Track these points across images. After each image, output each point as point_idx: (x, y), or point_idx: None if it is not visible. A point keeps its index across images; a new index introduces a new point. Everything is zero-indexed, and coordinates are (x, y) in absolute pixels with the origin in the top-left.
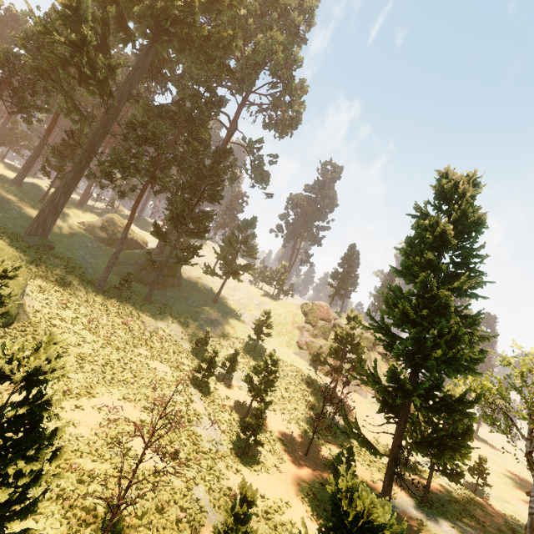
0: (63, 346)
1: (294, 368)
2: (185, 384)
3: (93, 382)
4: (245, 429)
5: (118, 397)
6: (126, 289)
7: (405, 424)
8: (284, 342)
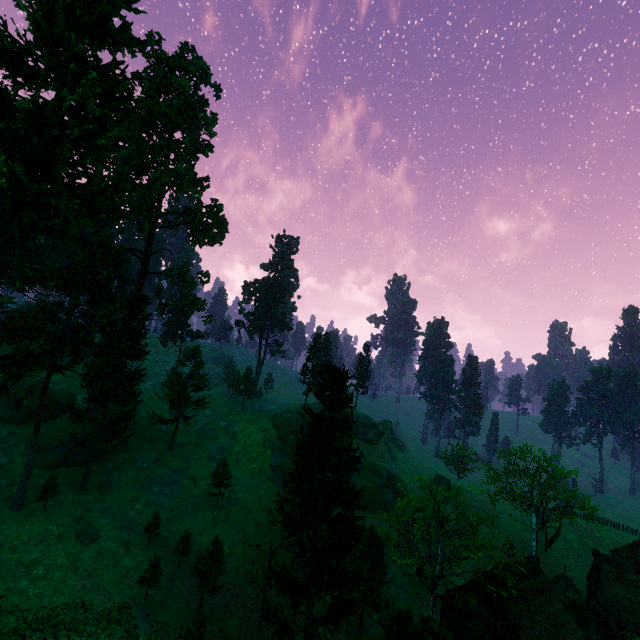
0: None
1: (261, 508)
2: (128, 607)
3: None
4: None
5: None
6: (52, 496)
7: (312, 605)
8: (256, 469)
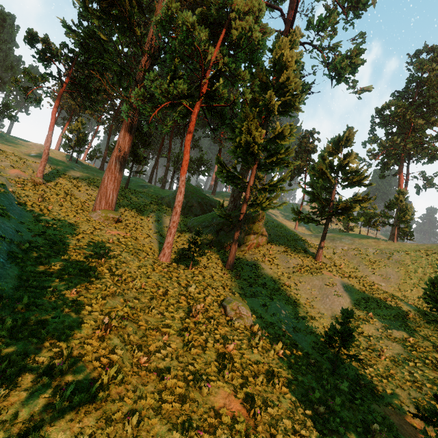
0: None
1: None
2: None
3: None
4: None
5: None
6: (197, 256)
7: None
8: None
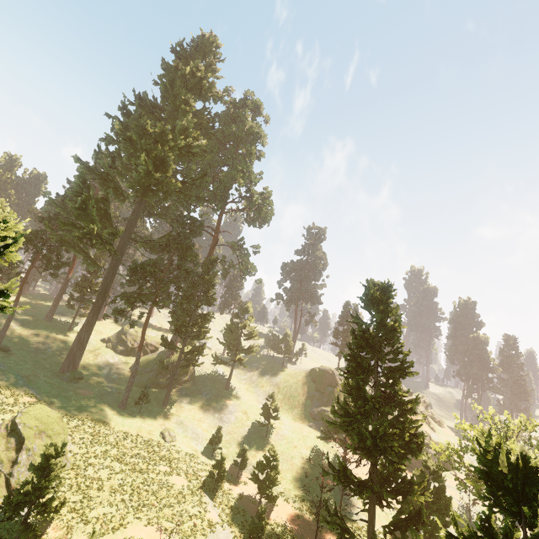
0: (99, 483)
1: (306, 446)
2: (200, 494)
3: (123, 513)
4: (251, 532)
5: (144, 523)
6: (145, 403)
7: (373, 510)
8: (297, 415)
